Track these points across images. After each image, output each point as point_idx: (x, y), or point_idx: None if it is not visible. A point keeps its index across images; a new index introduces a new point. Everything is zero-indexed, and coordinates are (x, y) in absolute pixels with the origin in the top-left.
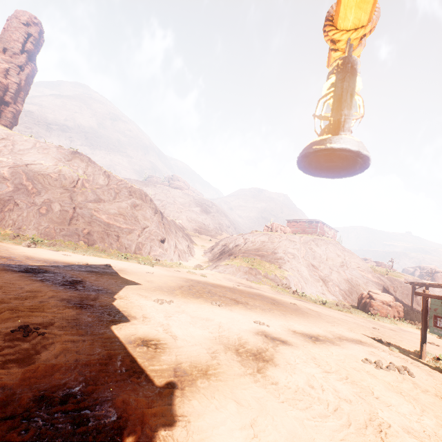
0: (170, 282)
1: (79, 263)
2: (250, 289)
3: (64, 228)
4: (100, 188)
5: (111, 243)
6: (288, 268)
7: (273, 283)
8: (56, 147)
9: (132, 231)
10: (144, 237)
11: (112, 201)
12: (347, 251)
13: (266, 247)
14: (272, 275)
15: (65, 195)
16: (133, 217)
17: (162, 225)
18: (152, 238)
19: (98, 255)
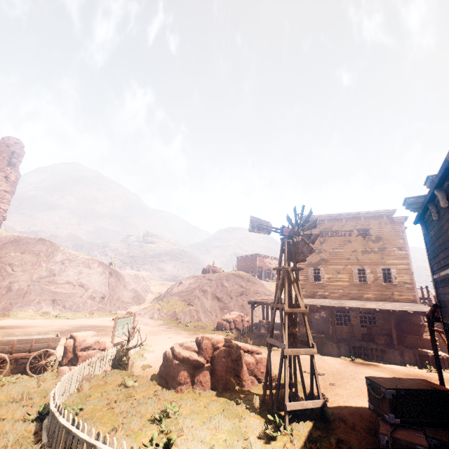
0: (55, 329)
1: (4, 325)
2: (137, 325)
3: (19, 301)
4: (54, 265)
5: (55, 306)
6: (195, 303)
7: (168, 318)
8: (26, 238)
9: (75, 294)
10: (86, 297)
11: (62, 273)
12: (251, 281)
13: (189, 288)
14: (172, 311)
15: (23, 277)
16: (78, 283)
17: (107, 284)
18: (94, 297)
19: (33, 318)
